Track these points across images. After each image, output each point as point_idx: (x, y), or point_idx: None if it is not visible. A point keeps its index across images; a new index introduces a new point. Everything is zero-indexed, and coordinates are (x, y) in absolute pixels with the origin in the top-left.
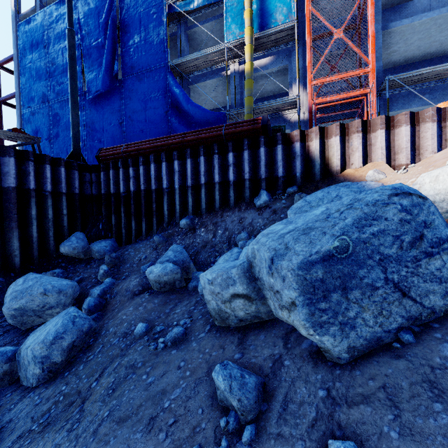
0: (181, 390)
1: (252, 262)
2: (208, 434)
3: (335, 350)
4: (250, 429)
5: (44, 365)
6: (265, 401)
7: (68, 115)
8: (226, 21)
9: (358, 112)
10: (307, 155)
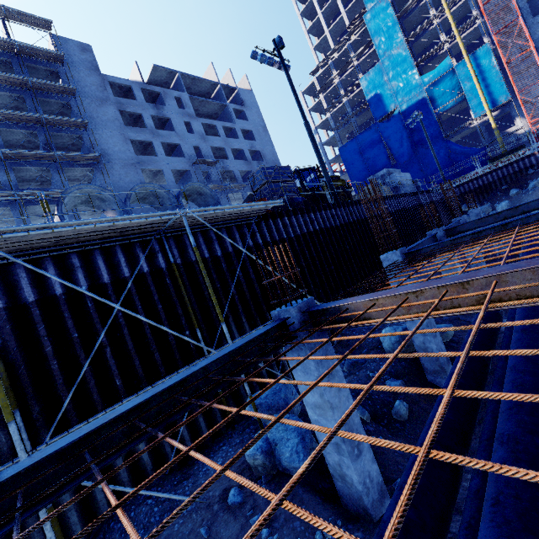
0: None
1: None
2: None
3: None
4: None
5: (507, 206)
6: None
7: None
8: (472, 110)
9: None
10: None
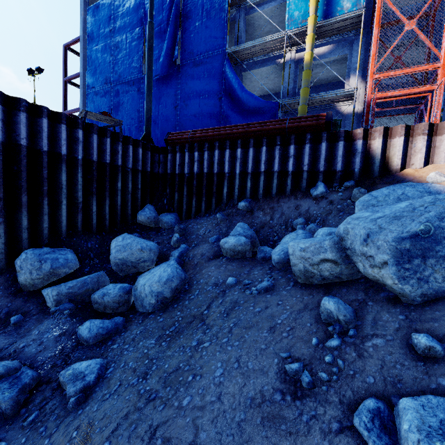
0: (287, 315)
1: (343, 237)
2: (320, 334)
3: (411, 295)
4: (353, 331)
5: (158, 298)
6: (359, 320)
7: (127, 97)
8: (289, 8)
9: (419, 108)
10: (368, 153)
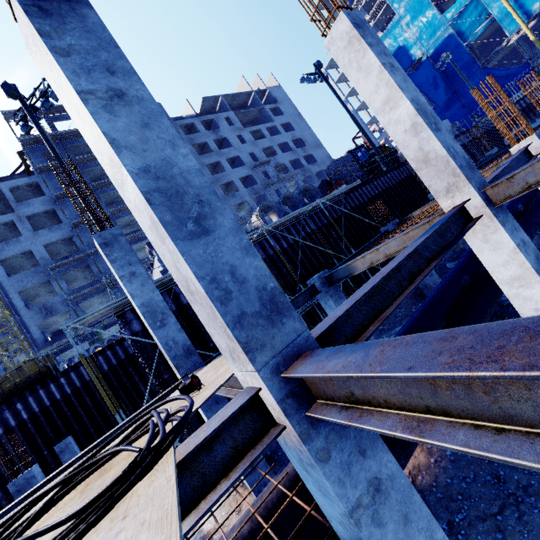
0: None
1: None
2: None
3: None
4: None
5: None
6: None
7: None
8: (505, 29)
9: None
10: None
